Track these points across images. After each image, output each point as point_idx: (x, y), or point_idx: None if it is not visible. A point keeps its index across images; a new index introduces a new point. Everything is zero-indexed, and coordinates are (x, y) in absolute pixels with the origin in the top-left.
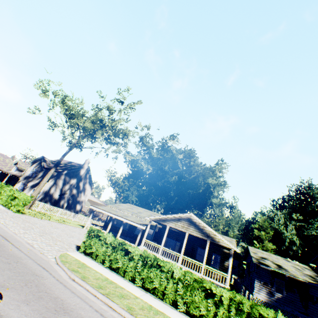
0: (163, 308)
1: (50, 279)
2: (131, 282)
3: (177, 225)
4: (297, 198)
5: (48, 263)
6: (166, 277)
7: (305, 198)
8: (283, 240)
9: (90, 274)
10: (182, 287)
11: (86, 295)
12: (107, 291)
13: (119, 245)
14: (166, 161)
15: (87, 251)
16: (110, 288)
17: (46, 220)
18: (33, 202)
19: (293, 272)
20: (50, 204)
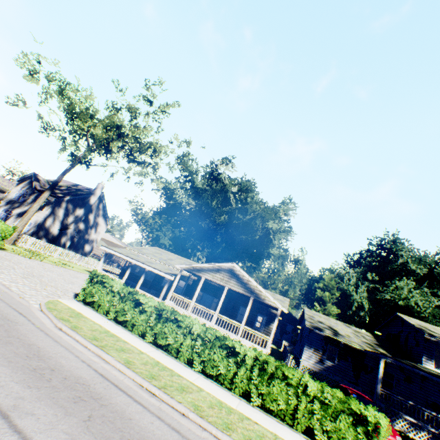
0: (174, 366)
1: (27, 326)
2: (141, 338)
3: (214, 277)
4: (377, 255)
5: (29, 308)
6: (183, 333)
7: (387, 254)
8: (350, 303)
9: (85, 325)
10: (201, 344)
11: (74, 346)
12: (103, 344)
13: (129, 294)
14: (214, 194)
15: (87, 299)
16: (108, 341)
17: (37, 260)
18: (21, 237)
19: (351, 339)
20: (47, 241)
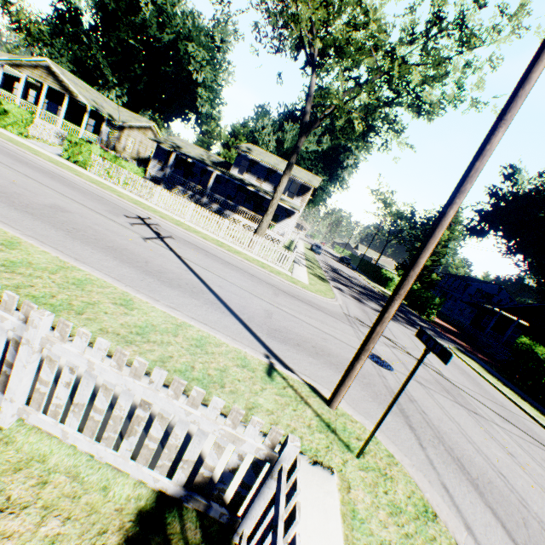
0: None
1: None
2: None
3: (34, 75)
4: None
5: None
6: None
7: None
8: None
9: None
10: None
11: None
12: None
13: None
14: None
15: None
16: None
17: None
18: None
19: (186, 153)
20: None
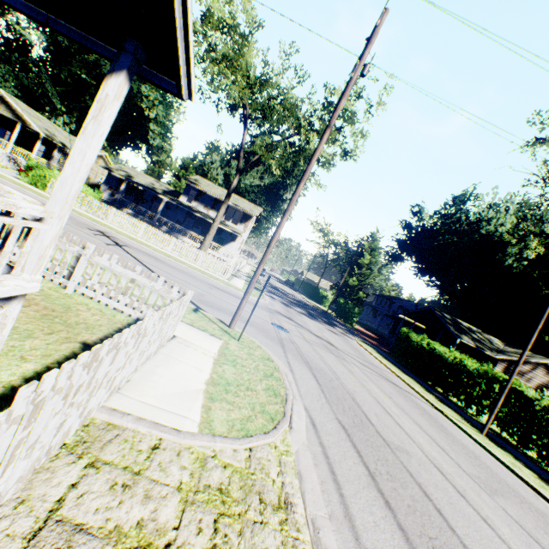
0: None
1: None
2: None
3: None
4: None
5: None
6: None
7: None
8: None
9: None
10: None
11: None
12: None
13: None
14: None
15: None
16: None
17: None
18: None
19: (138, 182)
20: None
